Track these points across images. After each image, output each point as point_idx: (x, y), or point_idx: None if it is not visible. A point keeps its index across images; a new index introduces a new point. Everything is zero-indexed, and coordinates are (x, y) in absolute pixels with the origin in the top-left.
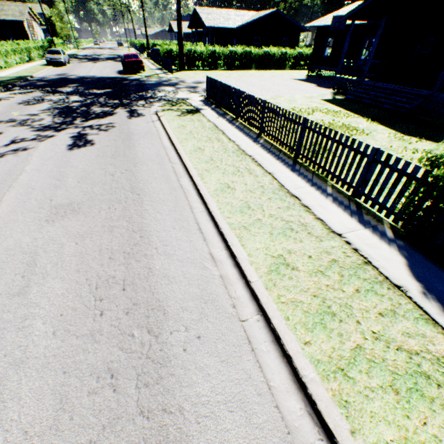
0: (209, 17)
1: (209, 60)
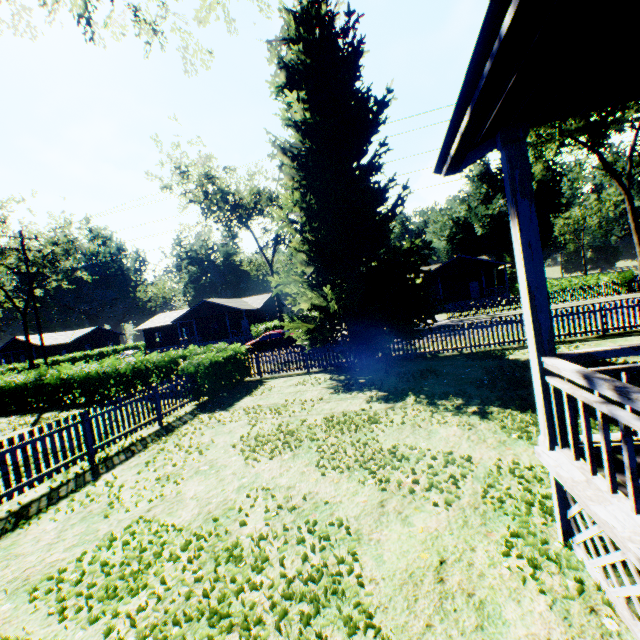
0: (230, 304)
1: None
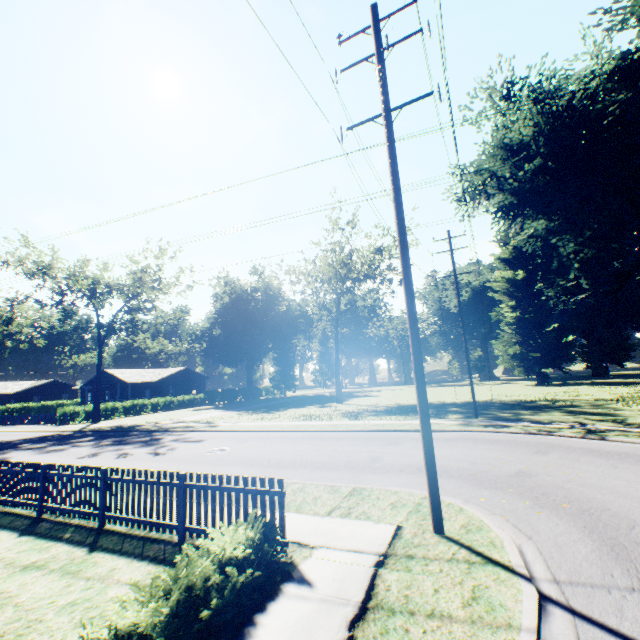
0: None
1: None
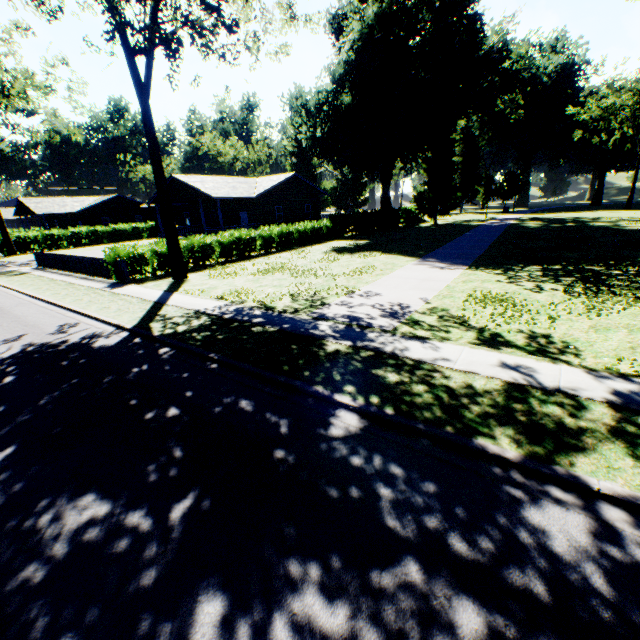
0: (40, 206)
1: (49, 242)
